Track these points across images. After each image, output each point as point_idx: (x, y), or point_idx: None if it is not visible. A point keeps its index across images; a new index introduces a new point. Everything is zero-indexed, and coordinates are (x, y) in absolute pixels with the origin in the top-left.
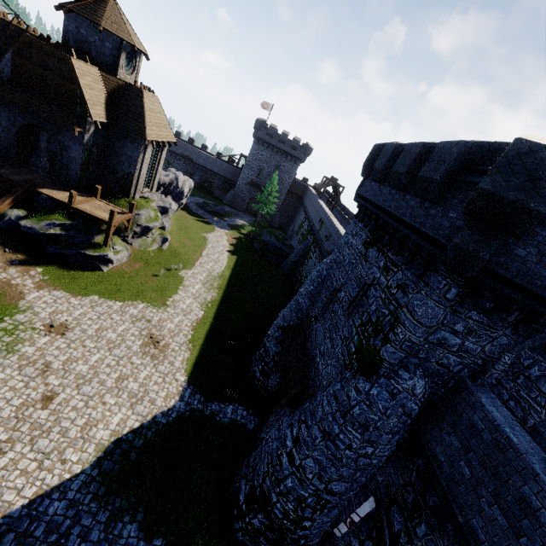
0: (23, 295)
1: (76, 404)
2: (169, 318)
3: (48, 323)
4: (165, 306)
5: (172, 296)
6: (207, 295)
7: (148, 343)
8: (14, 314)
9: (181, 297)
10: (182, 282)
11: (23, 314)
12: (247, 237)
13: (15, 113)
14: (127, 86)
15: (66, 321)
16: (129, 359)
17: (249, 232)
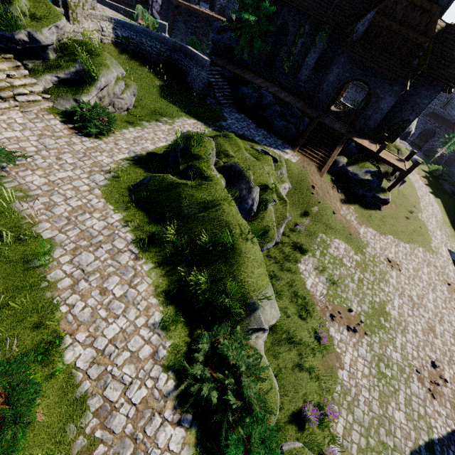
0: (357, 230)
1: (449, 339)
2: (445, 266)
3: (385, 258)
4: (434, 252)
5: (431, 242)
6: (450, 244)
7: (450, 290)
8: (365, 247)
9: (436, 243)
10: (427, 227)
11: (368, 247)
12: (432, 176)
13: (346, 70)
14: (446, 28)
15: (392, 258)
16: (450, 304)
17: (432, 170)
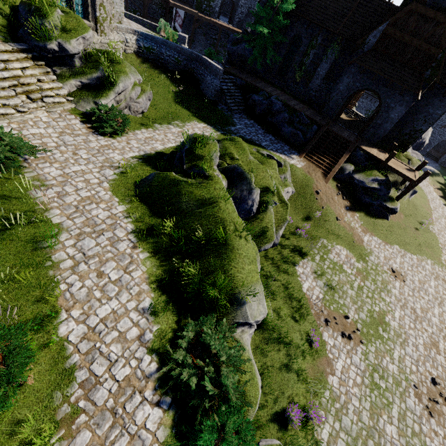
0: (361, 238)
1: None
2: None
3: (389, 268)
4: (444, 266)
5: (441, 255)
6: None
7: None
8: (368, 255)
9: None
10: (438, 240)
11: (371, 256)
12: None
13: (356, 79)
14: None
15: (396, 268)
16: None
17: None
